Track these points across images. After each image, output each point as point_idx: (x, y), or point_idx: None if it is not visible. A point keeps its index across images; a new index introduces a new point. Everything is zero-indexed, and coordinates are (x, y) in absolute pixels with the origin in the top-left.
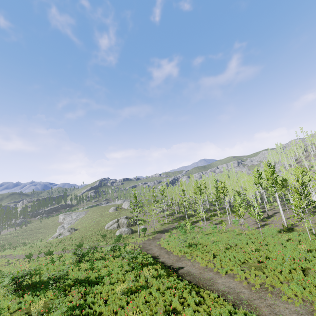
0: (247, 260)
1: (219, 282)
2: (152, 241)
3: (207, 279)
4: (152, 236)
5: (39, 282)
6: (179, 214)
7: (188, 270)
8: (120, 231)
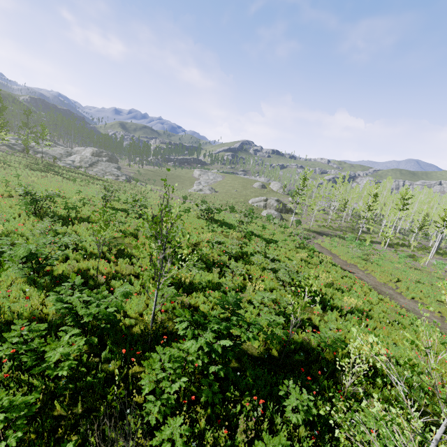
0: (446, 302)
1: (401, 300)
2: None
3: (385, 293)
4: (306, 233)
5: (219, 220)
6: (346, 223)
7: (360, 277)
8: (268, 212)
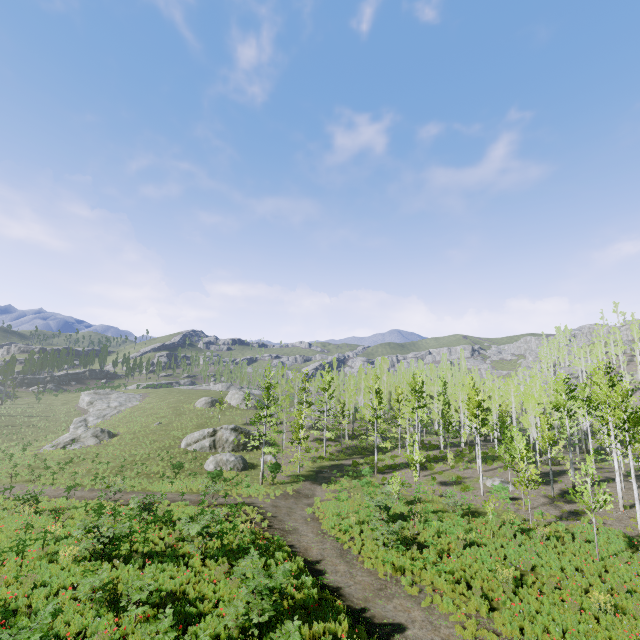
0: None
1: None
2: (293, 503)
3: None
4: (293, 488)
5: None
6: (352, 440)
7: None
8: (217, 461)
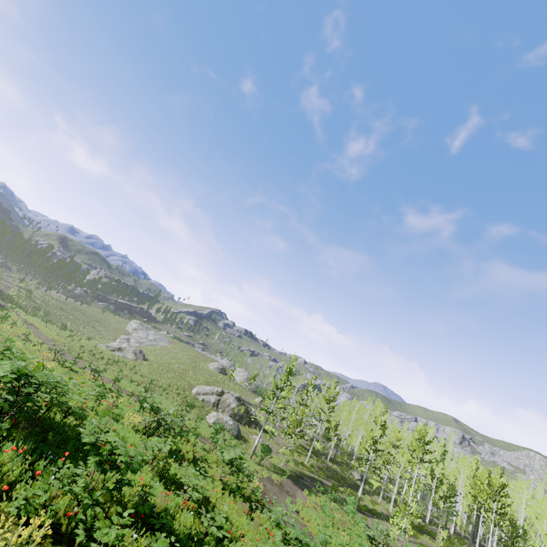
0: None
1: None
2: (278, 491)
3: None
4: (277, 478)
5: (57, 428)
6: (333, 463)
7: None
8: (219, 418)
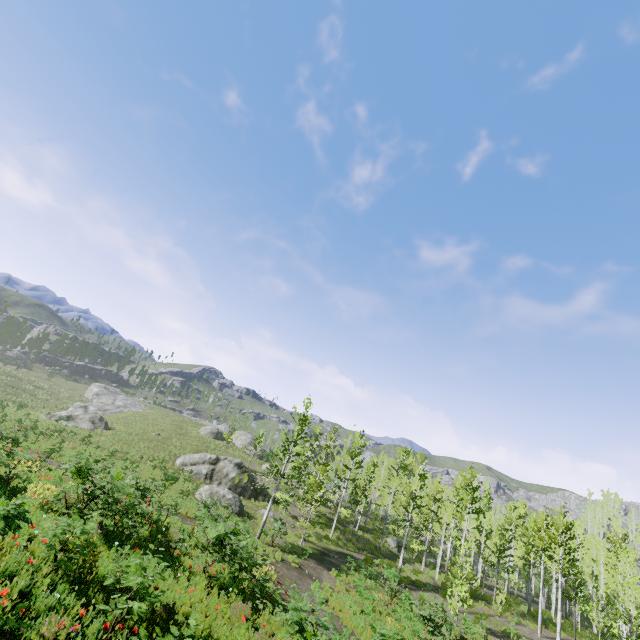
0: None
1: None
2: (297, 577)
3: None
4: (295, 559)
5: None
6: (364, 532)
7: None
8: (213, 492)
